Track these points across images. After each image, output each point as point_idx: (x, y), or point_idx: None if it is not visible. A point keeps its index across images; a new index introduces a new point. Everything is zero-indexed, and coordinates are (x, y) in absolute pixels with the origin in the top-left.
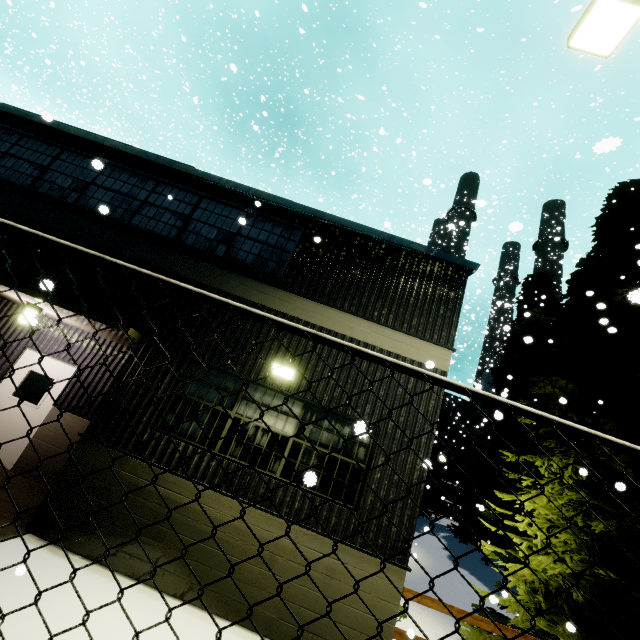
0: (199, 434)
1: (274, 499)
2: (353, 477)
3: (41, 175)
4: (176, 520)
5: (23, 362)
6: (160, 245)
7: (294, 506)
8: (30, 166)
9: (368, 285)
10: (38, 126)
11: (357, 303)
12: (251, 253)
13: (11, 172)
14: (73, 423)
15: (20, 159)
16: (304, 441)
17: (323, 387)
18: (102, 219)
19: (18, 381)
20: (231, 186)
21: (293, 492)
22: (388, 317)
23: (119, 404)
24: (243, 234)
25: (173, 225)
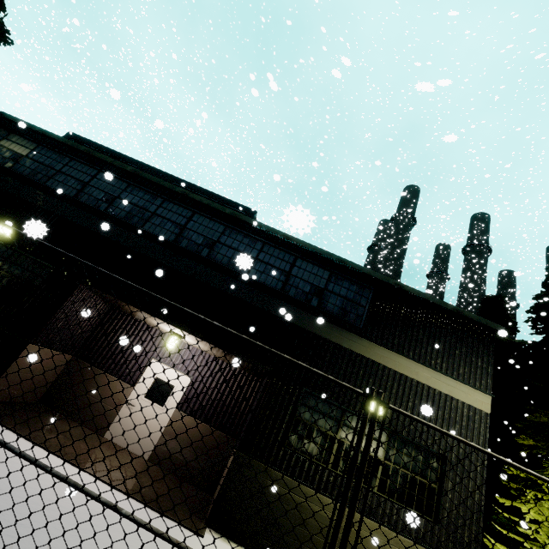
0: (316, 452)
1: (378, 511)
2: (429, 495)
3: (181, 232)
4: (310, 523)
5: (150, 370)
6: (274, 297)
7: (393, 517)
8: (172, 225)
9: (425, 338)
10: (177, 194)
11: (418, 353)
12: (336, 305)
13: (159, 229)
14: (191, 424)
15: (164, 218)
16: (391, 463)
17: (402, 420)
18: (230, 273)
19: (147, 385)
20: (320, 252)
21: (391, 506)
22: (442, 365)
23: (259, 425)
24: (329, 289)
25: (278, 279)
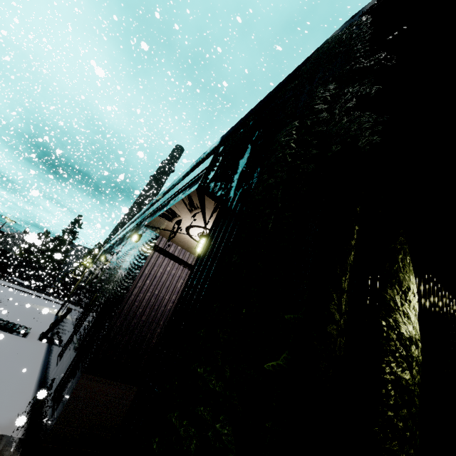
0: None
1: None
2: None
3: None
4: None
5: None
6: None
7: None
8: None
9: None
10: None
11: None
12: None
13: None
14: None
15: None
16: None
17: None
18: None
19: None
20: None
21: None
22: None
23: None
24: None
25: None
